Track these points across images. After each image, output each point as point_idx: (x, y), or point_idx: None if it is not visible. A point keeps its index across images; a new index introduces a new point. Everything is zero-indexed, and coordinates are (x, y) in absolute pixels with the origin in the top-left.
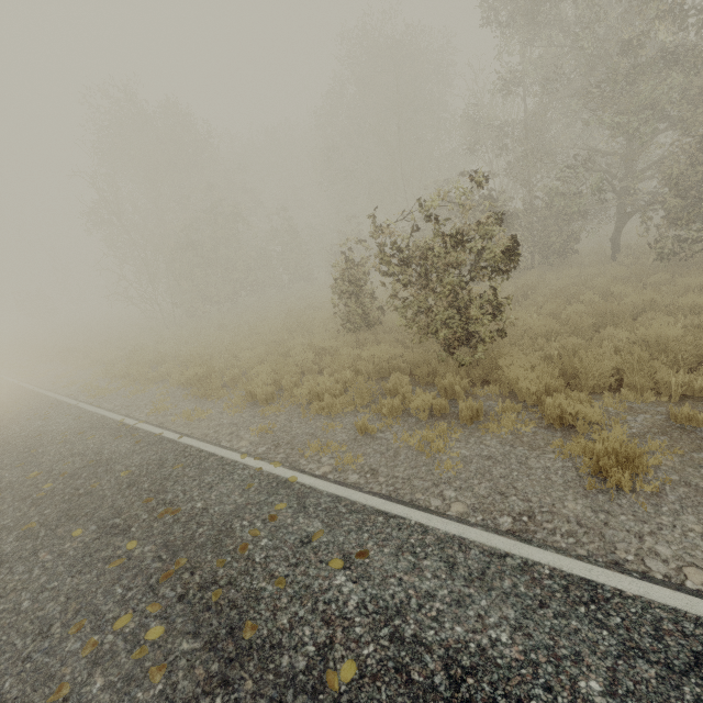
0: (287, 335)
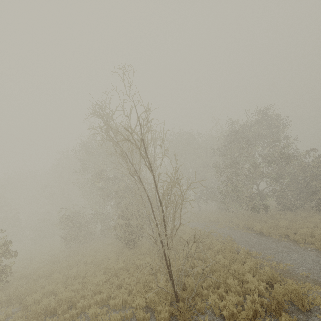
0: None
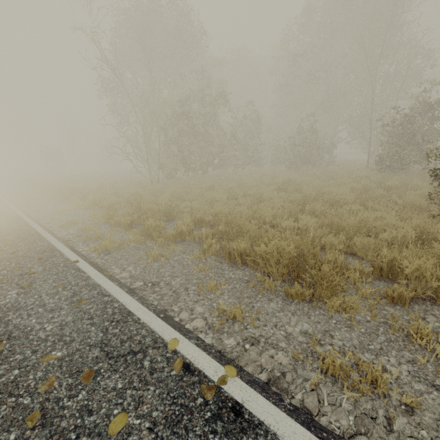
0: (320, 207)
